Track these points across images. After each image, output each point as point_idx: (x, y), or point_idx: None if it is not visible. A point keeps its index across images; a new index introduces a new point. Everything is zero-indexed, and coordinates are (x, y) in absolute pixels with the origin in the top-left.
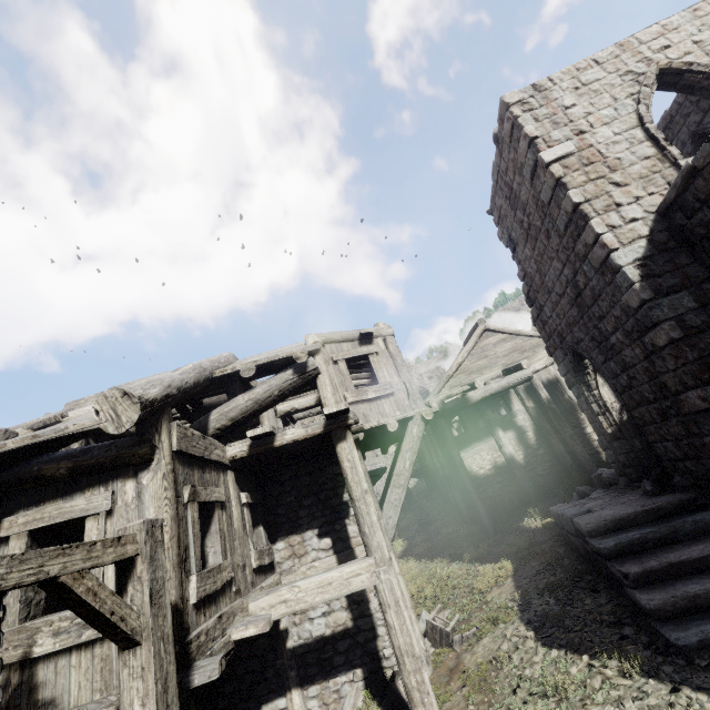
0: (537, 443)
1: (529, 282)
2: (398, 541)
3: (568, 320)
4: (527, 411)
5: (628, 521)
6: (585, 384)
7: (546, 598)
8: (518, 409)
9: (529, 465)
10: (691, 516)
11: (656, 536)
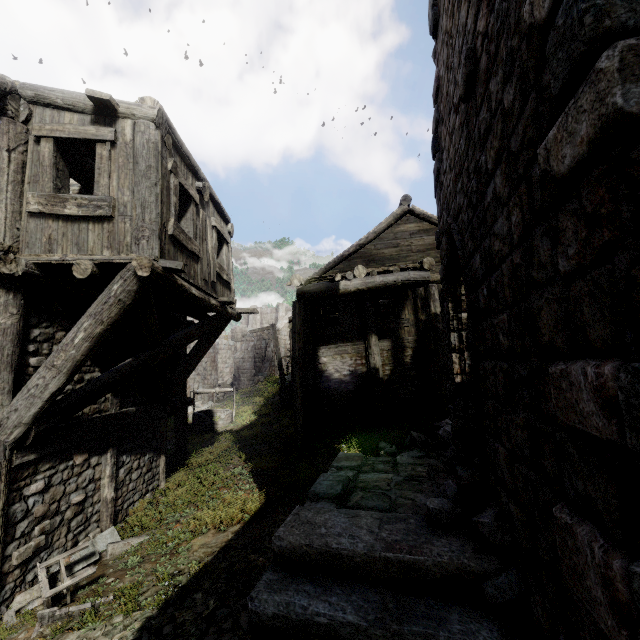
0: (412, 362)
1: (440, 103)
2: (253, 414)
3: (456, 167)
4: (417, 323)
5: (347, 565)
6: (455, 298)
7: (212, 599)
8: (407, 319)
9: (393, 384)
10: (454, 626)
11: (356, 638)
